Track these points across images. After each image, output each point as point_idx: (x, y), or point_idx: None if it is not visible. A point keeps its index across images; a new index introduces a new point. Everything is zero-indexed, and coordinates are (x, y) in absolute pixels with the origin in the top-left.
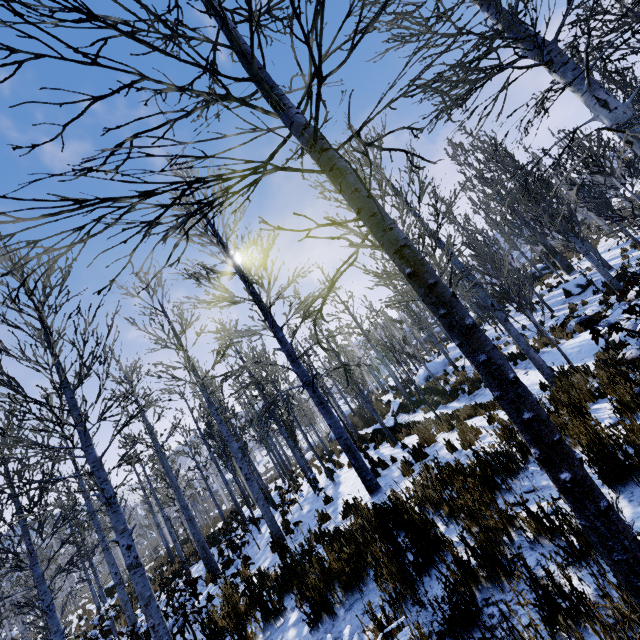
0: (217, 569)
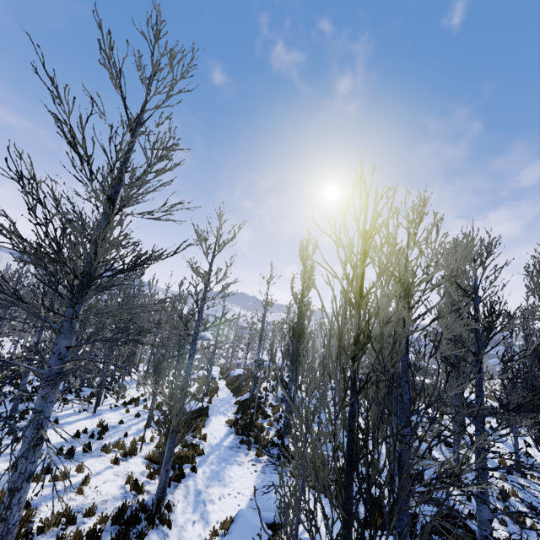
0: None
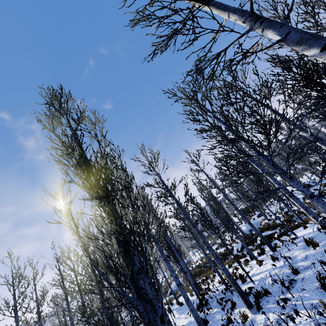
0: (251, 303)
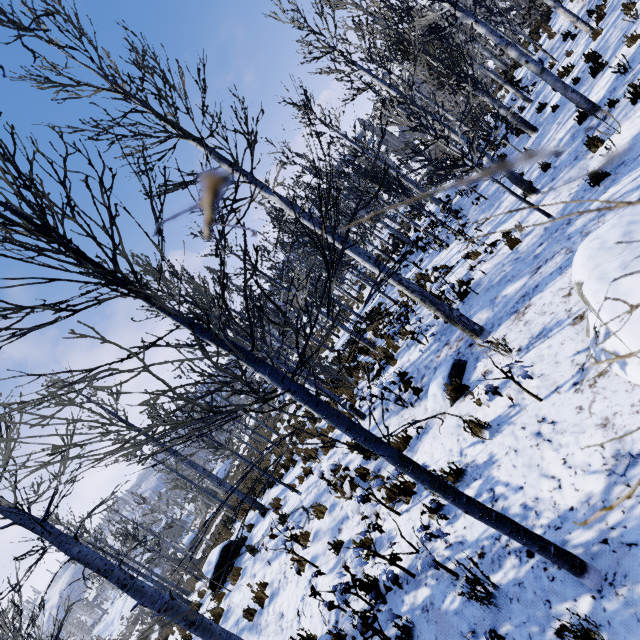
0: None
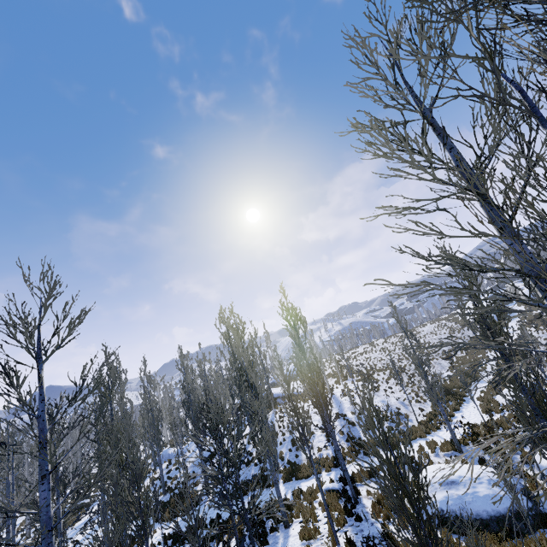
0: None
